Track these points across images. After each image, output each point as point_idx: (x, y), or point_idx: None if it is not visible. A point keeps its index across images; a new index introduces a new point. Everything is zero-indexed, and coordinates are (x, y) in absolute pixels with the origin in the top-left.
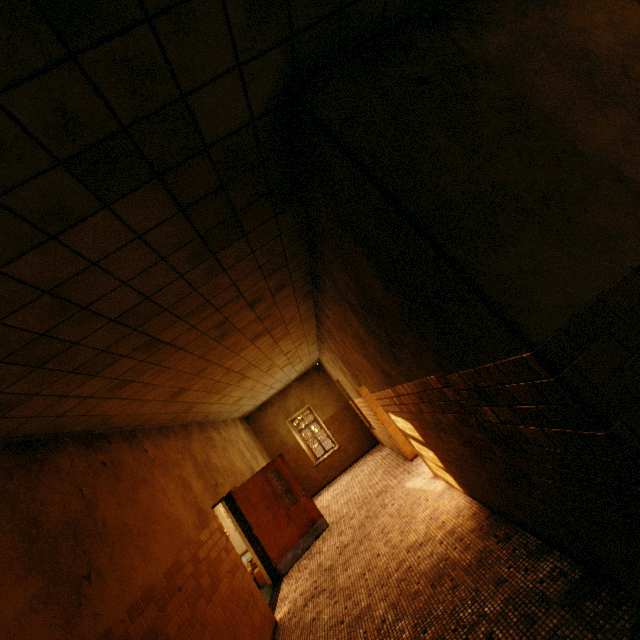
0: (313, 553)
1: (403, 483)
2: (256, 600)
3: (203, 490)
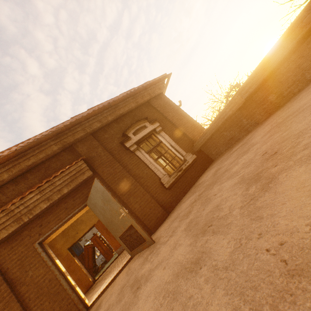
0: (119, 256)
1: (113, 272)
2: (81, 281)
3: (63, 243)
